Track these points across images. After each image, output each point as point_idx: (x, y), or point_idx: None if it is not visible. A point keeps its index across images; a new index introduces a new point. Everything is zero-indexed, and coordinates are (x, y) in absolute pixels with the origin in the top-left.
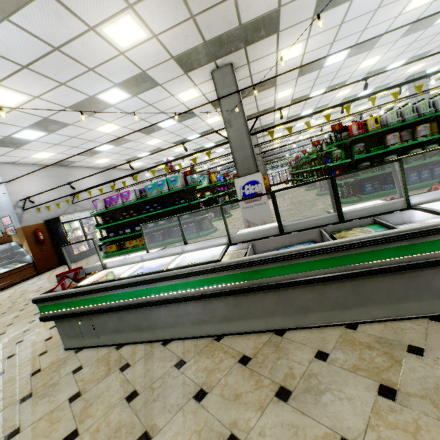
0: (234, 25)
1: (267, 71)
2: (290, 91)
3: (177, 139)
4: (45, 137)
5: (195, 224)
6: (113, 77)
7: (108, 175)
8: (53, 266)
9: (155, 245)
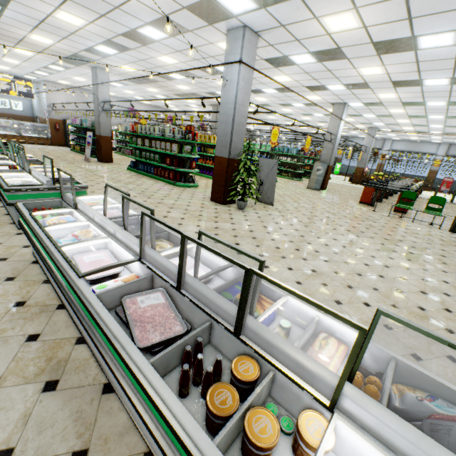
0: (66, 56)
1: (131, 73)
2: (186, 87)
3: (147, 94)
4: (51, 76)
5: (94, 150)
6: (44, 62)
7: (124, 104)
8: (61, 145)
9: (80, 152)
